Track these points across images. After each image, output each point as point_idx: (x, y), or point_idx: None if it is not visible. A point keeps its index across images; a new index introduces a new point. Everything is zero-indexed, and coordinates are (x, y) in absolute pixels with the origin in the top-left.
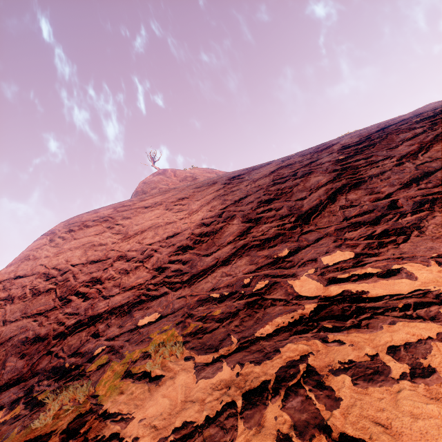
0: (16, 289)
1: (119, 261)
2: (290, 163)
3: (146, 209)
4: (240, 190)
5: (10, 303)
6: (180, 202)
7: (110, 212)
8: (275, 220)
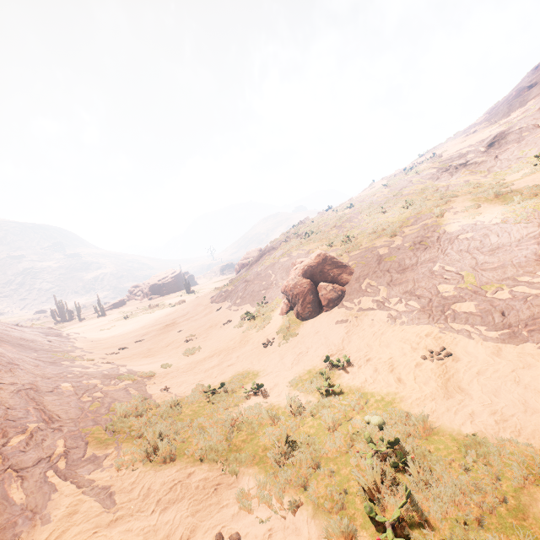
0: None
1: None
2: None
3: None
4: None
5: None
6: None
7: None
8: None
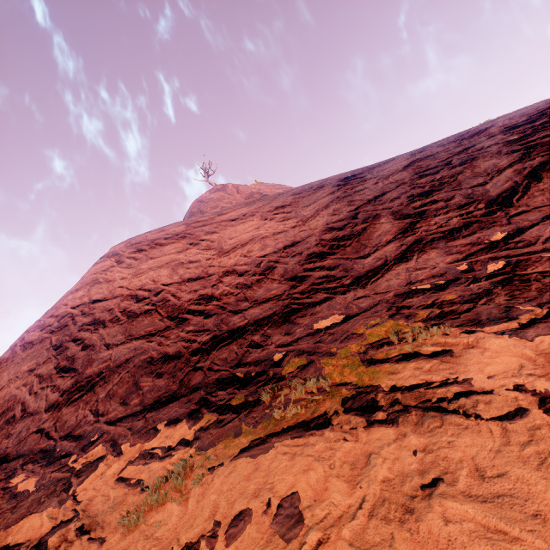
0: (100, 313)
1: (228, 276)
2: (429, 154)
3: (233, 222)
4: (369, 188)
5: (102, 327)
6: (281, 210)
7: (183, 228)
8: (452, 210)
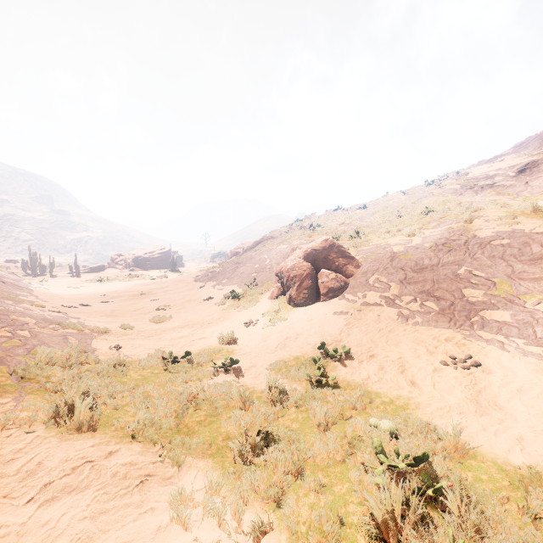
0: None
1: None
2: None
3: None
4: None
5: None
6: None
7: None
8: None
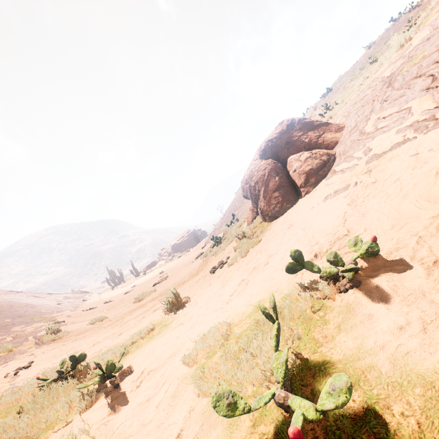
0: None
1: None
2: None
3: None
4: None
5: None
6: None
7: None
8: None
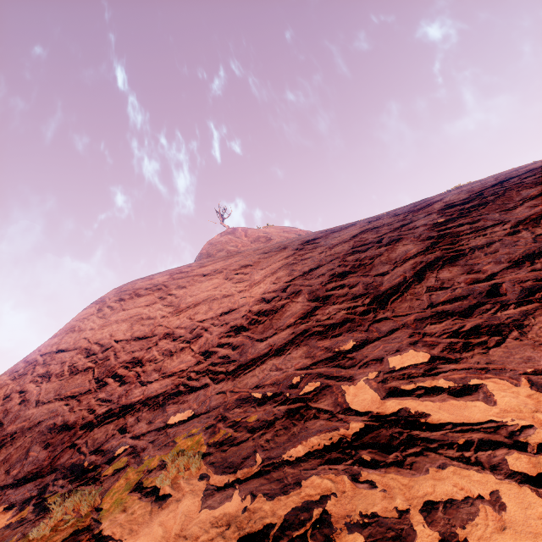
0: (55, 364)
1: (165, 339)
2: (377, 225)
3: (203, 277)
4: (312, 258)
5: (47, 381)
6: (242, 271)
7: (166, 279)
8: (346, 301)
